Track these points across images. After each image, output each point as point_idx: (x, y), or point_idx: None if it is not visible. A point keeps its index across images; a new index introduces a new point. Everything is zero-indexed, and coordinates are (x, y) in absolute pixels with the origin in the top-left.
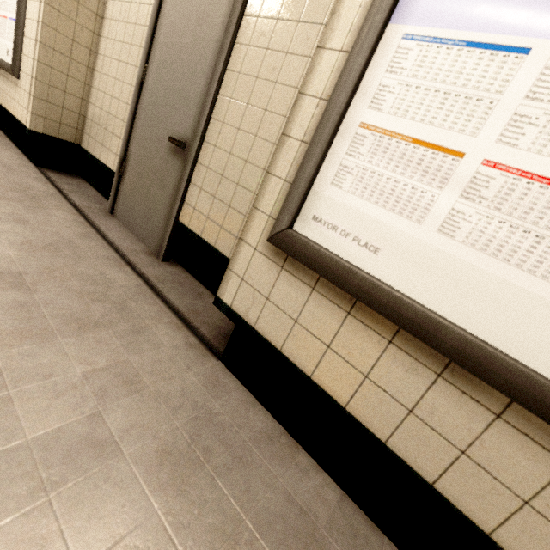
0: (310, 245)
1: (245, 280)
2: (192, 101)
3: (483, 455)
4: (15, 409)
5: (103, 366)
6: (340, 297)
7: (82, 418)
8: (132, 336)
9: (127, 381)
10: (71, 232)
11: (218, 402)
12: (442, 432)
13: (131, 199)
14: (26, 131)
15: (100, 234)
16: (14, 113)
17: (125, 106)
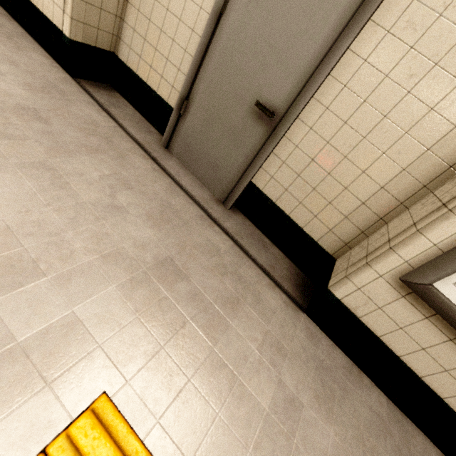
0: (447, 303)
1: (362, 290)
2: (292, 69)
3: None
4: (248, 389)
5: (261, 340)
6: (449, 330)
7: (276, 385)
8: (258, 306)
9: (277, 349)
10: (161, 188)
11: (319, 350)
12: None
13: (194, 143)
14: (63, 39)
15: (177, 184)
16: (35, 2)
17: (188, 32)
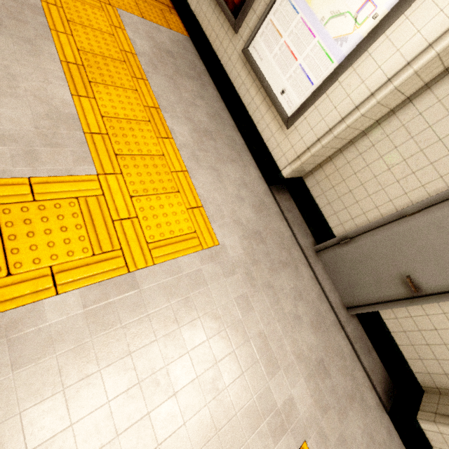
0: None
1: (442, 435)
2: (447, 277)
3: None
4: None
5: (362, 429)
6: None
7: None
8: (362, 403)
9: (370, 437)
10: (315, 296)
11: (393, 446)
12: None
13: (341, 264)
14: (279, 175)
15: (322, 290)
16: (267, 144)
17: (372, 206)
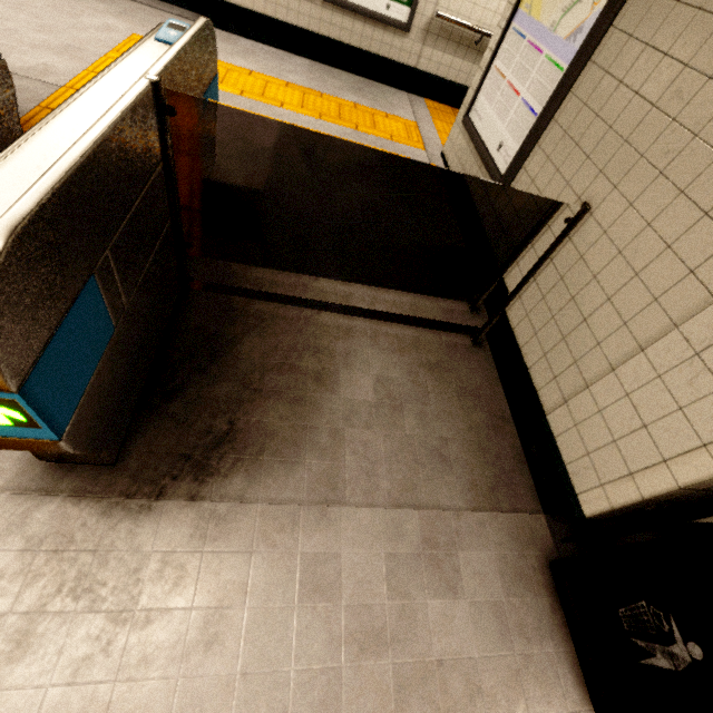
0: None
1: None
2: None
3: (279, 3)
4: None
5: None
6: None
7: None
8: None
9: None
10: None
11: (221, 35)
12: (272, 2)
13: None
14: None
15: None
16: None
17: None
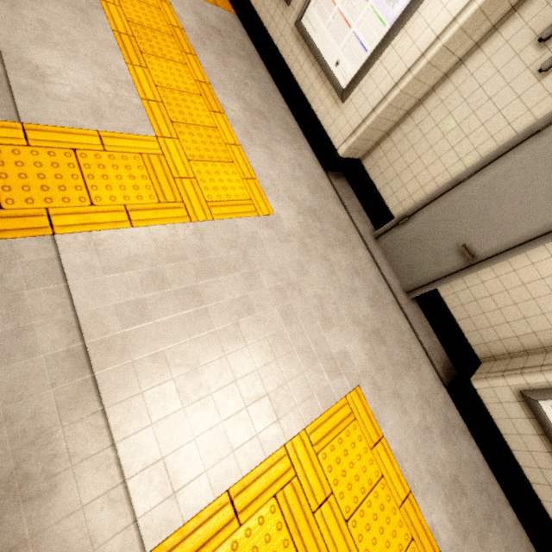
0: (542, 413)
1: (492, 389)
2: (499, 238)
3: None
4: (409, 412)
5: (417, 392)
6: (539, 429)
7: (421, 417)
8: (419, 373)
9: (425, 401)
10: (373, 277)
11: (448, 413)
12: (546, 478)
13: (401, 246)
14: (335, 154)
15: (381, 273)
16: (322, 123)
17: (429, 178)
